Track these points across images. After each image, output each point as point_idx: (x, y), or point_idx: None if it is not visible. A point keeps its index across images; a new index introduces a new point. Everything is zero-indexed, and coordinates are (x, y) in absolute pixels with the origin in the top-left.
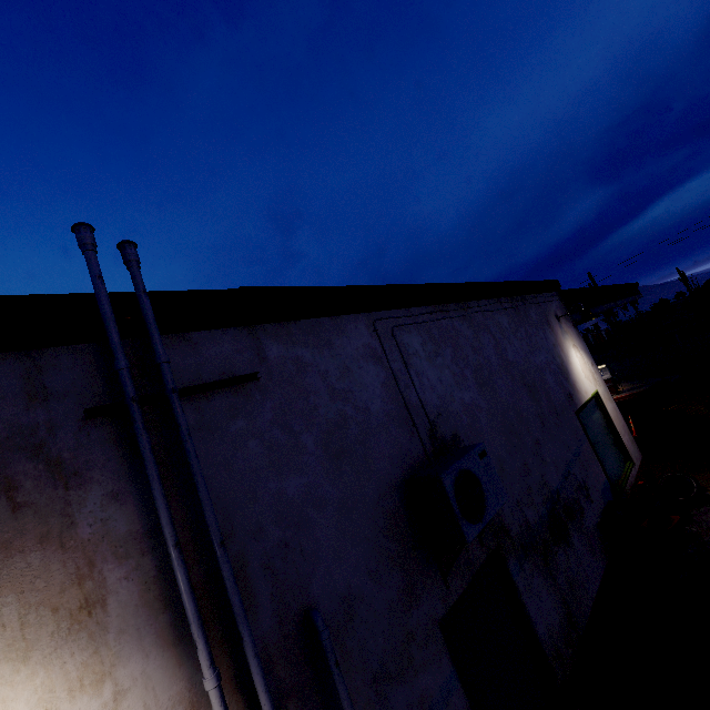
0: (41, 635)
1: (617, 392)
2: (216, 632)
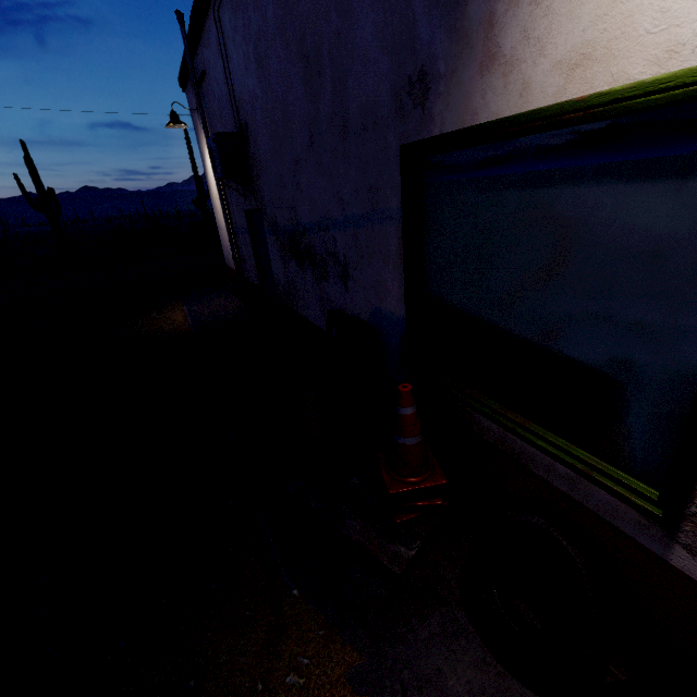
0: None
1: None
2: None
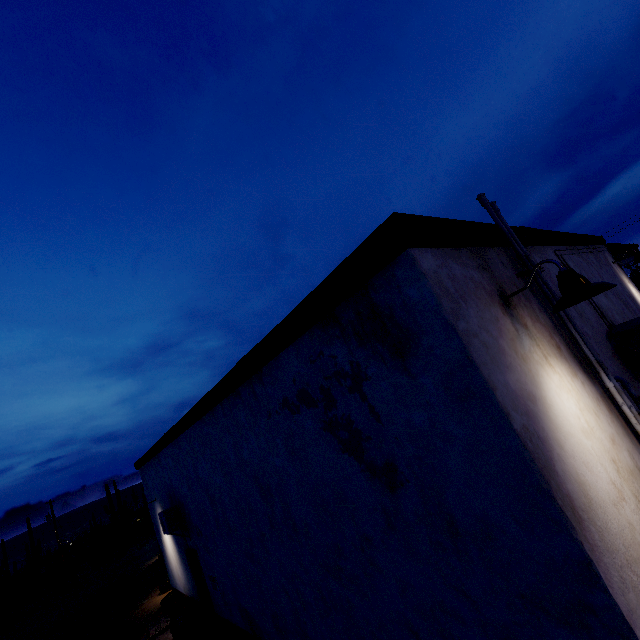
0: (555, 352)
1: None
2: (591, 374)
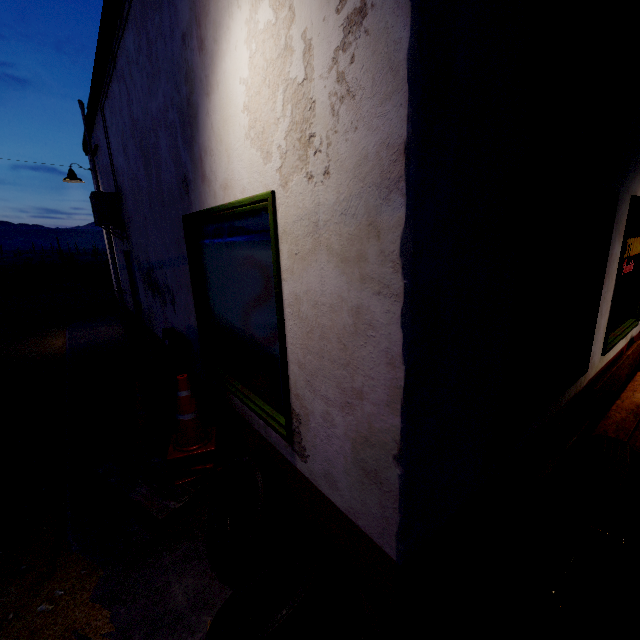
0: None
1: None
2: None
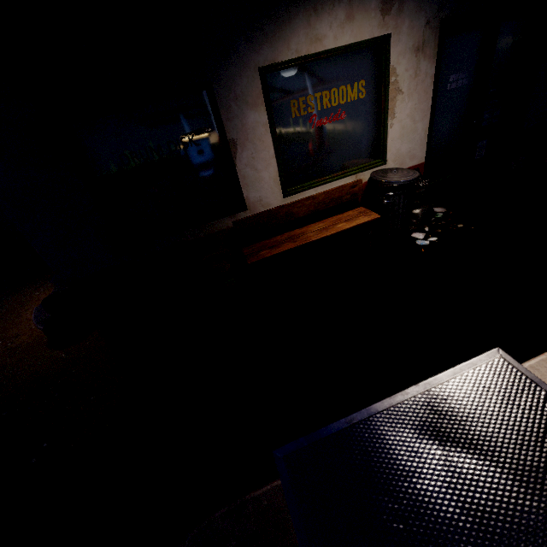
0: None
1: None
2: None
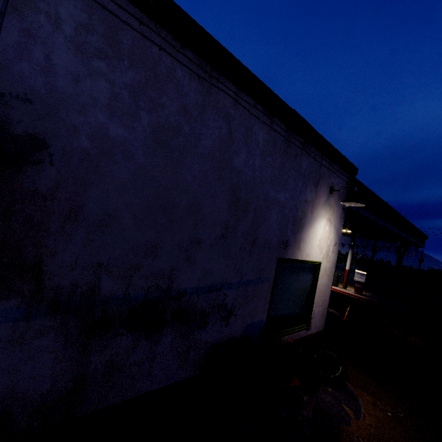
0: None
1: (361, 293)
2: None
